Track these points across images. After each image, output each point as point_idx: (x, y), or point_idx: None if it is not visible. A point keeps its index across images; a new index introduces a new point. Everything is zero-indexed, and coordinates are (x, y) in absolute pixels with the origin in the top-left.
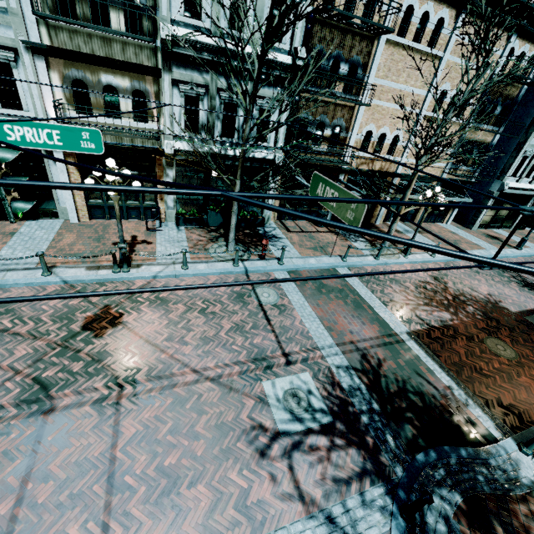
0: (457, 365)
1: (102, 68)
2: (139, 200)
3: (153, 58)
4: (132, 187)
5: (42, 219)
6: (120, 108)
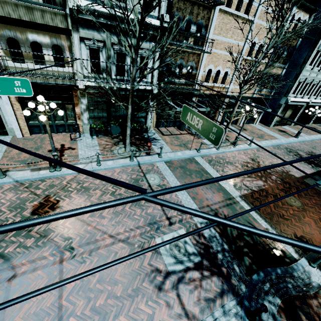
0: (270, 214)
1: (28, 29)
2: (64, 120)
3: (64, 22)
4: (39, 219)
5: None
6: (44, 58)
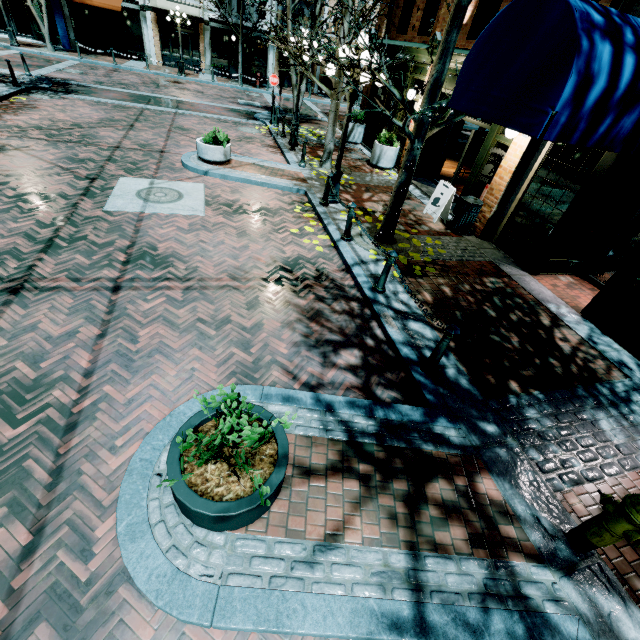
0: None
1: None
2: (190, 55)
3: None
4: None
5: (138, 61)
6: None
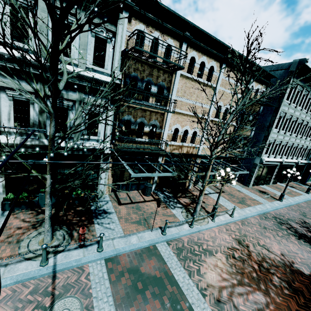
0: None
1: None
2: None
3: None
4: None
5: None
6: None
